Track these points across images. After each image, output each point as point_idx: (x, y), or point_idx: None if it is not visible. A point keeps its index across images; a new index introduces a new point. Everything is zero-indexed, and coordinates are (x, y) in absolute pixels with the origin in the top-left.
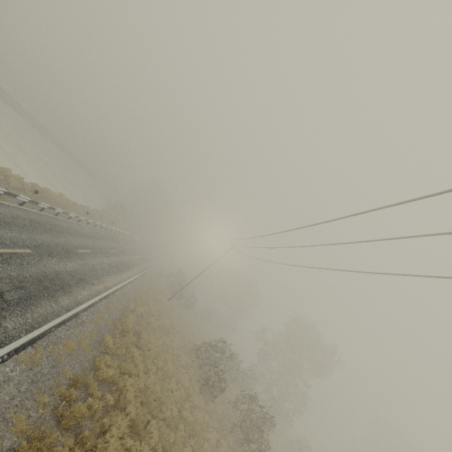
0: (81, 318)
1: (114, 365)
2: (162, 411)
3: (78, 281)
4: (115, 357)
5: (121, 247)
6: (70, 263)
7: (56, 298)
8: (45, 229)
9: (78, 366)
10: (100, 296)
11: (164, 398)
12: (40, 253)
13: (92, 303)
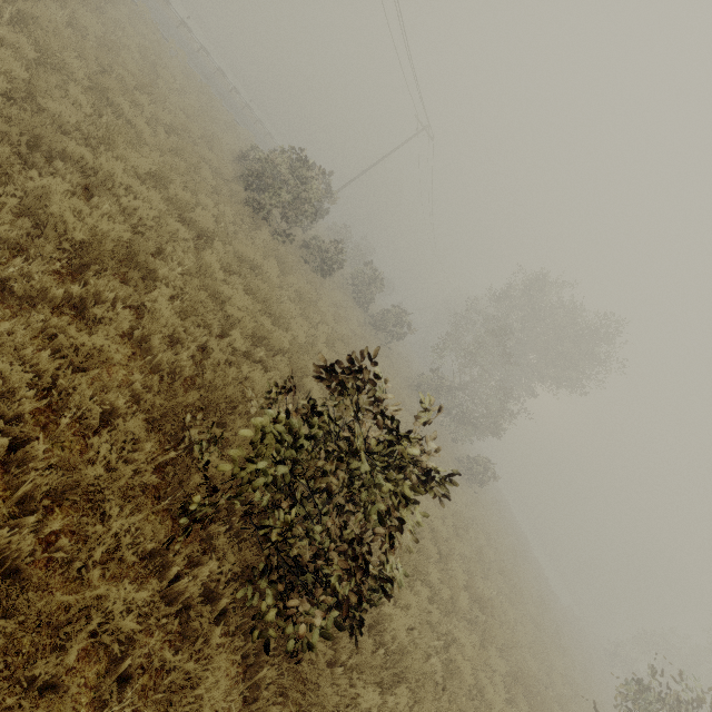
0: None
1: None
2: None
3: None
4: None
5: (256, 131)
6: None
7: None
8: None
9: None
10: None
11: None
12: None
13: None
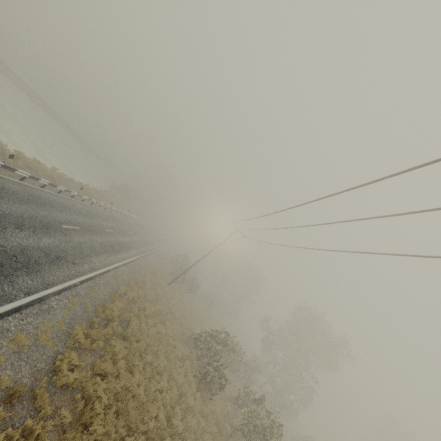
0: (48, 304)
1: (83, 364)
2: (145, 421)
3: (54, 259)
4: (82, 356)
5: (121, 227)
6: (48, 239)
7: (13, 278)
8: (21, 199)
9: (27, 369)
10: (82, 277)
11: (148, 405)
12: (4, 224)
13: (69, 285)
